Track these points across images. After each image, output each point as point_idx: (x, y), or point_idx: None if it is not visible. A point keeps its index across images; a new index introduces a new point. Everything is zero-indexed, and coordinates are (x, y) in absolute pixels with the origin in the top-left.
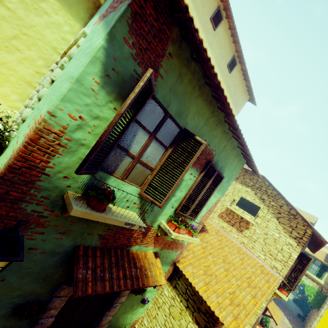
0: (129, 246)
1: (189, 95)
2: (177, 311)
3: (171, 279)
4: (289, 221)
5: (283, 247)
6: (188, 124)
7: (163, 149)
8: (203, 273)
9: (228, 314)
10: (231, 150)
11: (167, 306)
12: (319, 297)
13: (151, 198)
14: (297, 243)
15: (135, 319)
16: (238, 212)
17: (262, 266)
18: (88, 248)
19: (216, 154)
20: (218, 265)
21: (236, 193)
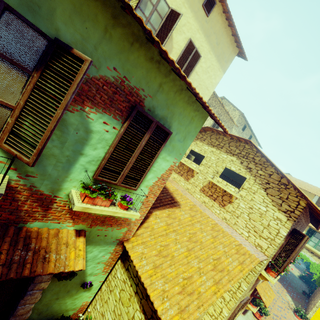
0: (22, 222)
1: None
2: (126, 297)
3: (125, 259)
4: (279, 191)
5: (270, 223)
6: (64, 33)
7: (23, 75)
8: (156, 254)
9: (172, 306)
10: (177, 94)
11: (118, 290)
12: None
13: (15, 152)
14: (287, 218)
15: (81, 304)
16: (220, 185)
17: (239, 245)
18: None
19: (147, 96)
20: (179, 244)
21: (220, 164)
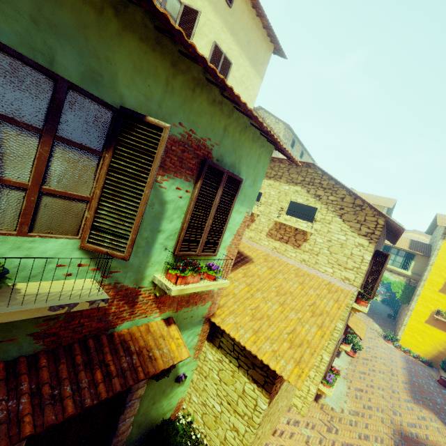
0: (111, 327)
1: (96, 30)
2: (228, 375)
3: (212, 338)
4: (355, 215)
5: (352, 251)
6: (128, 98)
7: (93, 158)
8: (250, 319)
9: (288, 361)
10: (242, 133)
11: (215, 372)
12: (407, 291)
13: (104, 249)
14: (369, 241)
15: (177, 402)
16: (290, 223)
17: (328, 284)
18: (17, 361)
19: (214, 145)
20: (269, 301)
21: (283, 198)
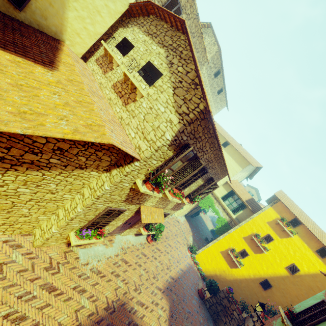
0: None
1: None
2: None
3: None
4: (186, 92)
5: (160, 125)
6: None
7: None
8: None
9: None
10: None
11: None
12: (225, 227)
13: None
14: (179, 120)
15: None
16: (128, 74)
17: (98, 124)
18: None
19: None
20: None
21: (145, 56)
